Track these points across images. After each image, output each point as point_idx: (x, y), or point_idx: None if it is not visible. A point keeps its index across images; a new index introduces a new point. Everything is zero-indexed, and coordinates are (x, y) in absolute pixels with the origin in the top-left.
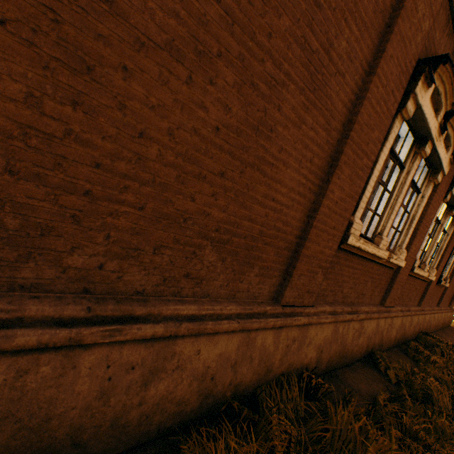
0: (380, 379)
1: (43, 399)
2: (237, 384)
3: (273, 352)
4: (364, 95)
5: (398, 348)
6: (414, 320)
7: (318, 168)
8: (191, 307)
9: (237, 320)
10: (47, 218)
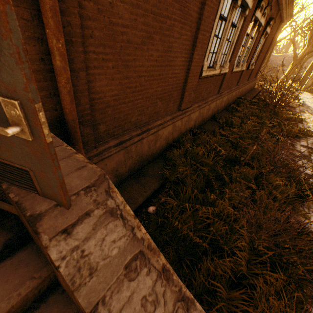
0: (216, 124)
1: (141, 151)
2: (173, 139)
3: (181, 127)
4: (205, 2)
5: (225, 110)
6: (233, 94)
7: (188, 50)
8: (159, 122)
9: (171, 121)
10: (127, 112)
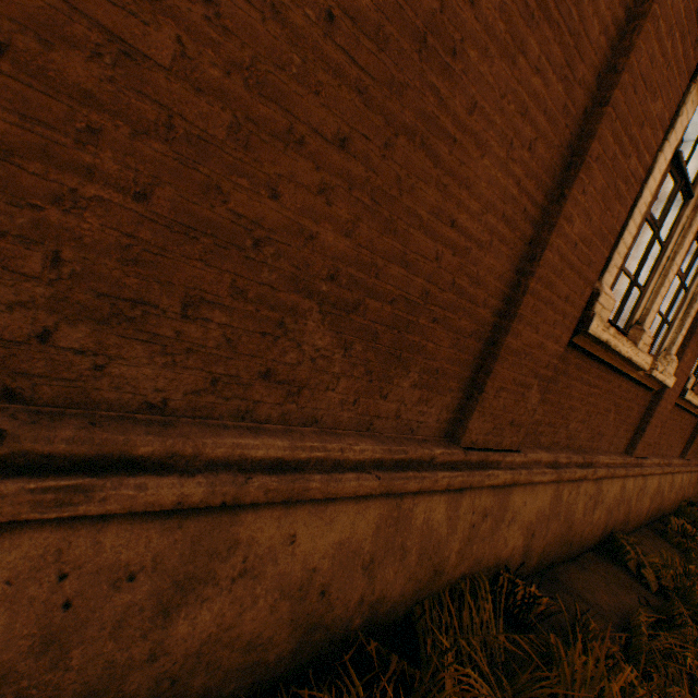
0: (631, 584)
1: None
2: (375, 602)
3: (446, 538)
4: (646, 9)
5: (650, 528)
6: (676, 482)
7: (544, 168)
8: (275, 443)
9: (376, 474)
10: None
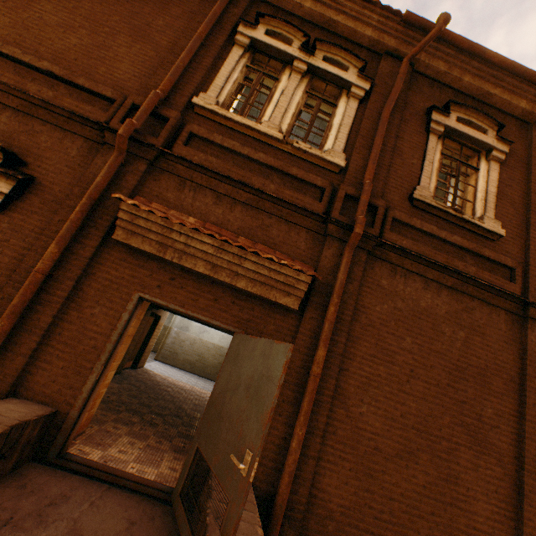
0: None
1: None
2: None
3: None
4: (523, 434)
5: None
6: None
7: (506, 495)
8: None
9: None
10: None
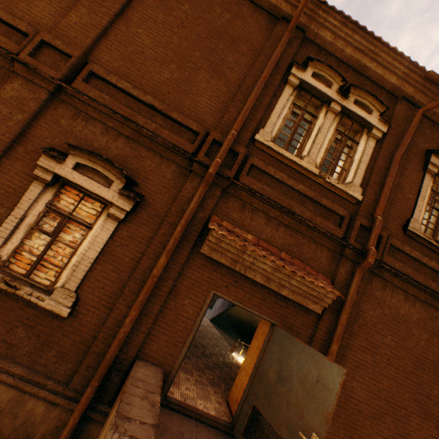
0: None
1: None
2: None
3: None
4: None
5: None
6: None
7: None
8: None
9: None
10: None
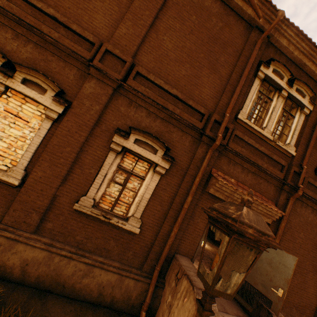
0: None
1: None
2: None
3: None
4: None
5: None
6: None
7: None
8: None
9: None
10: None
